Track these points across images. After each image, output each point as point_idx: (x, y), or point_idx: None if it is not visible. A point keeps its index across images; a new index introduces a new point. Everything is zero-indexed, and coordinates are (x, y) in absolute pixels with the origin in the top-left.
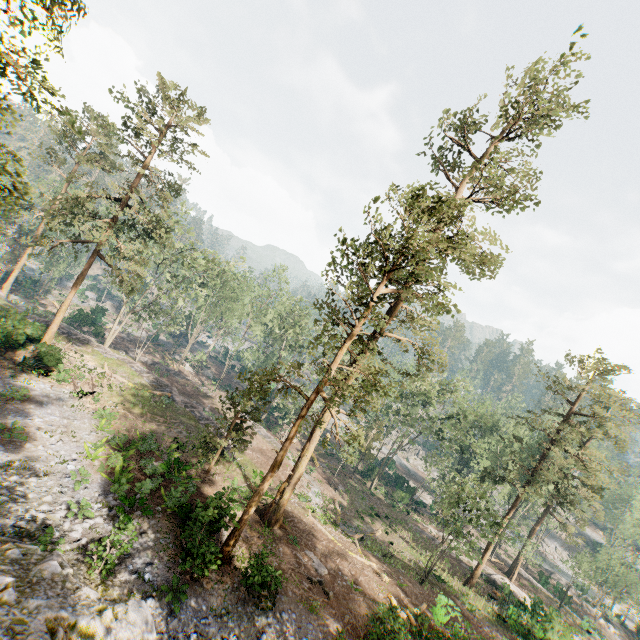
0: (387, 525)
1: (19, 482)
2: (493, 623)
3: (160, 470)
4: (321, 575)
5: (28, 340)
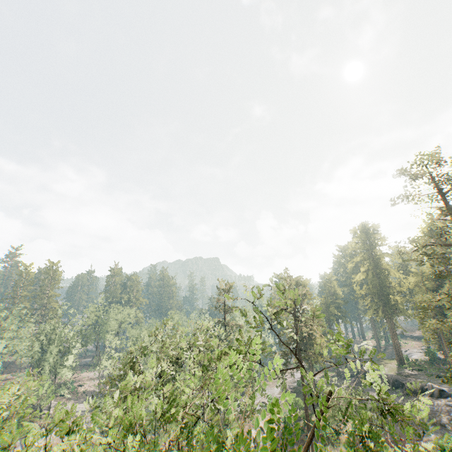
0: None
1: None
2: None
3: None
4: None
5: None
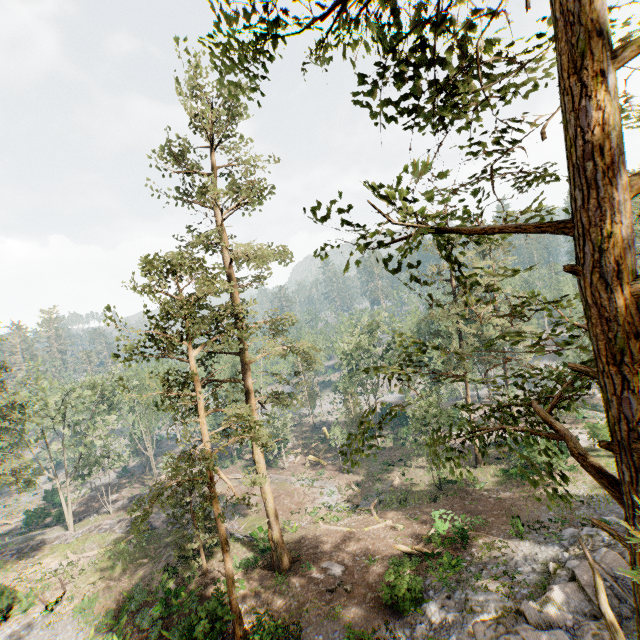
0: (403, 466)
1: None
2: (502, 483)
3: (157, 613)
4: (339, 576)
5: None
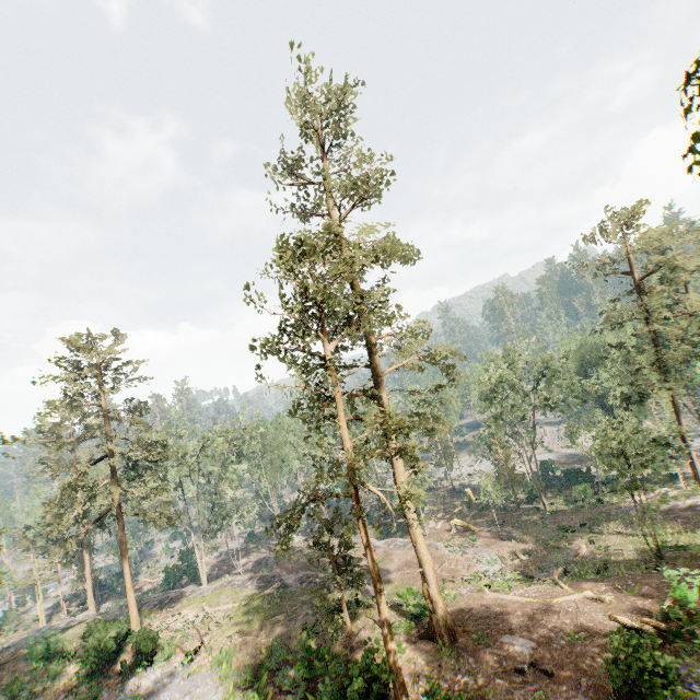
0: (588, 533)
1: None
2: None
3: (299, 674)
4: (530, 654)
5: (124, 640)
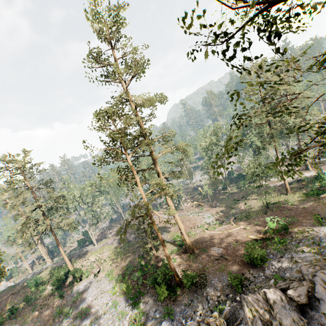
0: (244, 200)
1: (98, 325)
2: (304, 200)
3: (139, 274)
4: (220, 253)
5: (67, 273)
